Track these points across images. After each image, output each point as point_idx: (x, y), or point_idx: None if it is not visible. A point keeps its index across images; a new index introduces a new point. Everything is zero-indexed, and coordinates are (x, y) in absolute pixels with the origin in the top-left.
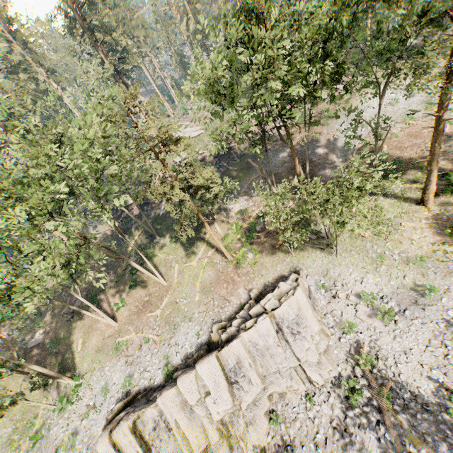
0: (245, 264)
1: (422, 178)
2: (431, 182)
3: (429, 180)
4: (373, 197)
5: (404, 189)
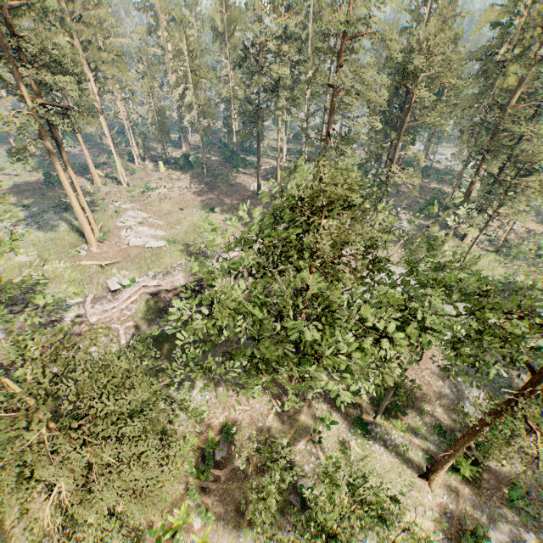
0: (185, 542)
1: (423, 429)
2: (444, 469)
3: (442, 466)
4: (373, 445)
5: (407, 445)
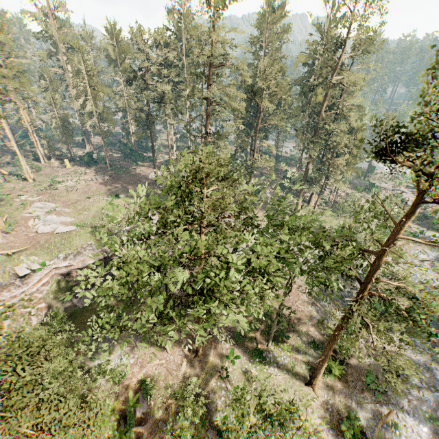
0: None
1: (303, 347)
2: (321, 373)
3: (319, 371)
4: (269, 368)
5: (293, 361)
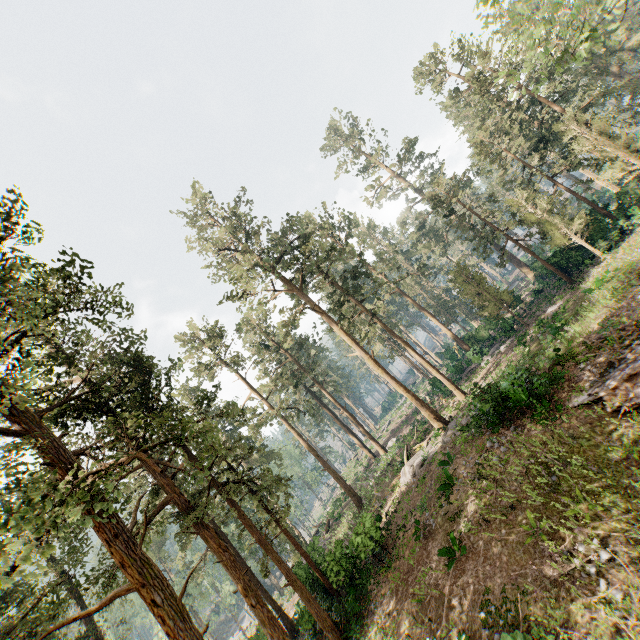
0: None
1: None
2: None
3: None
4: None
5: None
